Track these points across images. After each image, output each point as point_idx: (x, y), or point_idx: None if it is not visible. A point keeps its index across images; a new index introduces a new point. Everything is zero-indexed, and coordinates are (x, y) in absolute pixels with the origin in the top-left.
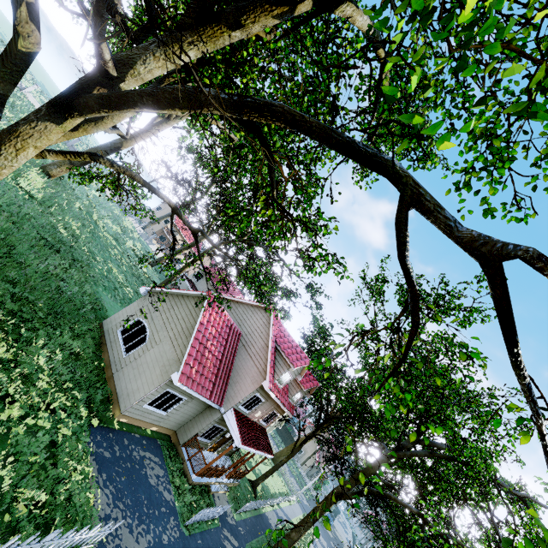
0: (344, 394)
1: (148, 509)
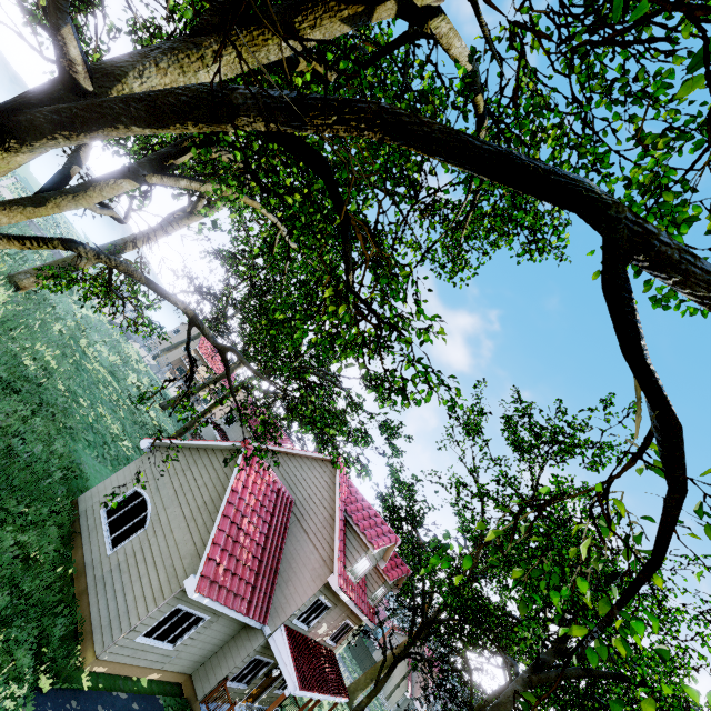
0: (448, 583)
1: None
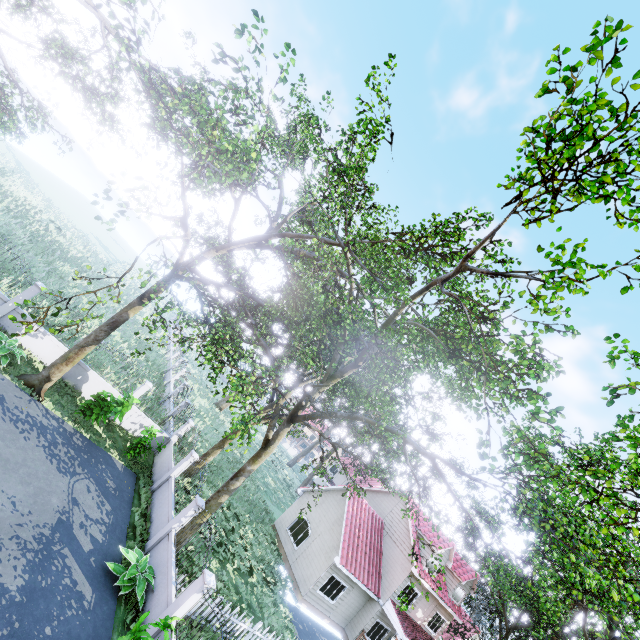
0: (510, 585)
1: None
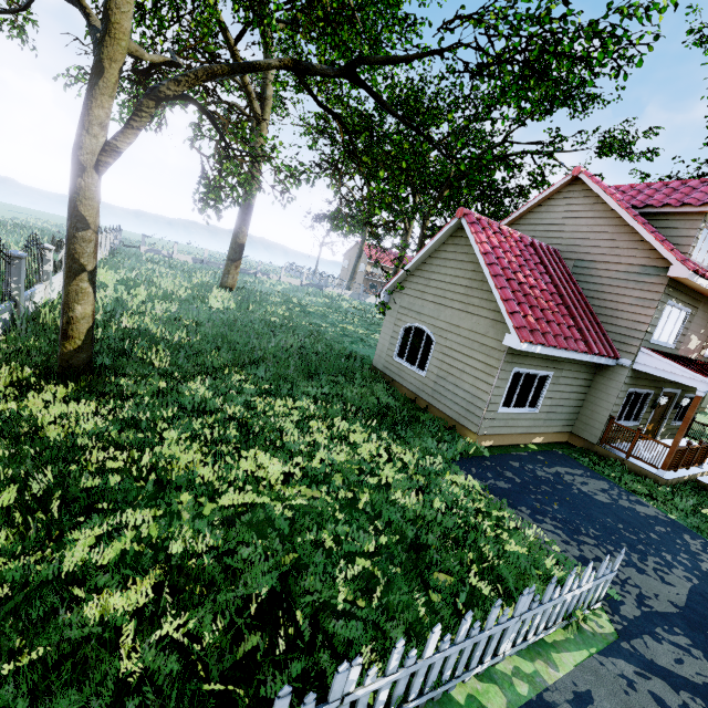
0: None
1: (633, 534)
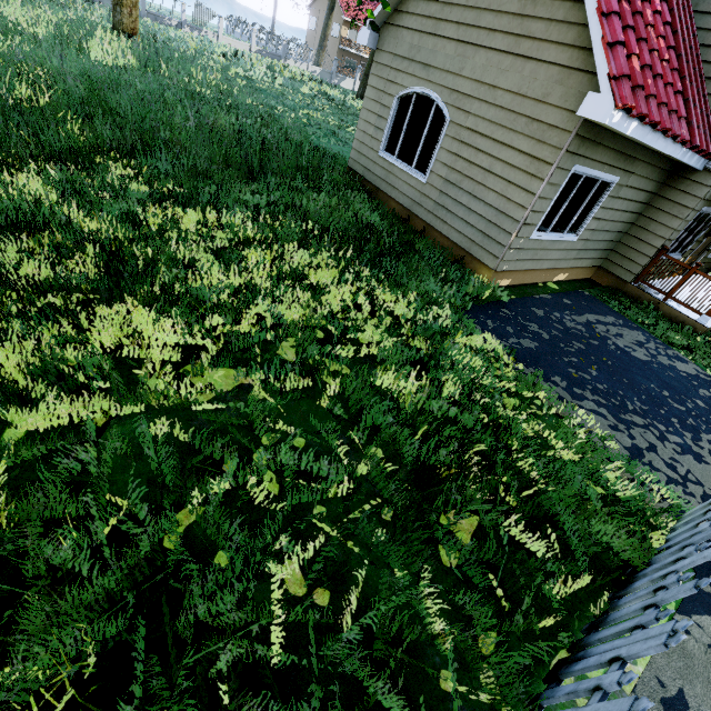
0: None
1: (680, 403)
